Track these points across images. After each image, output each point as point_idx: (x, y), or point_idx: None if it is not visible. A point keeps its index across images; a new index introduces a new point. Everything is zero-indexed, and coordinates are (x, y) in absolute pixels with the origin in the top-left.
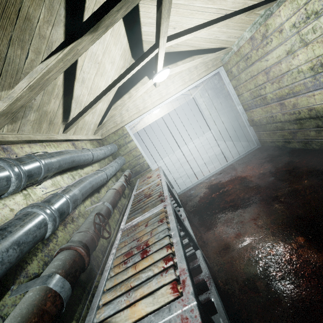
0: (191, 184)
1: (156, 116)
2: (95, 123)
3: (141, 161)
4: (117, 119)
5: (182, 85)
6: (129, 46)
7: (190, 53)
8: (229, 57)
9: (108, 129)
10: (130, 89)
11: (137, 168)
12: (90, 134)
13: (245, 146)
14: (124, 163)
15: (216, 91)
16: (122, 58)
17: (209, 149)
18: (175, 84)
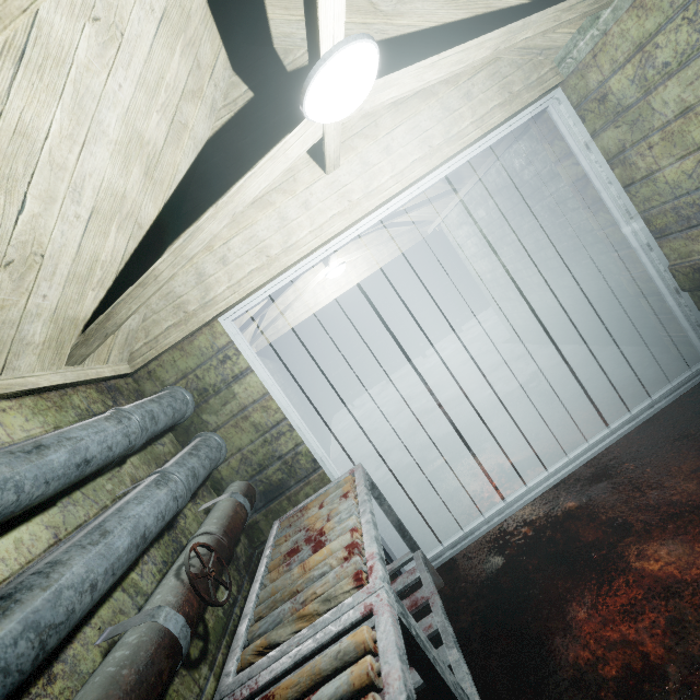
0: (480, 519)
1: (337, 287)
2: (63, 317)
3: (286, 446)
4: (187, 295)
5: (422, 159)
6: (208, 5)
7: (444, 44)
8: (601, 36)
9: (155, 334)
10: (231, 183)
11: (270, 474)
12: (37, 365)
13: (643, 361)
14: (221, 460)
15: (517, 195)
16: (179, 47)
17: (497, 368)
18: (395, 156)
